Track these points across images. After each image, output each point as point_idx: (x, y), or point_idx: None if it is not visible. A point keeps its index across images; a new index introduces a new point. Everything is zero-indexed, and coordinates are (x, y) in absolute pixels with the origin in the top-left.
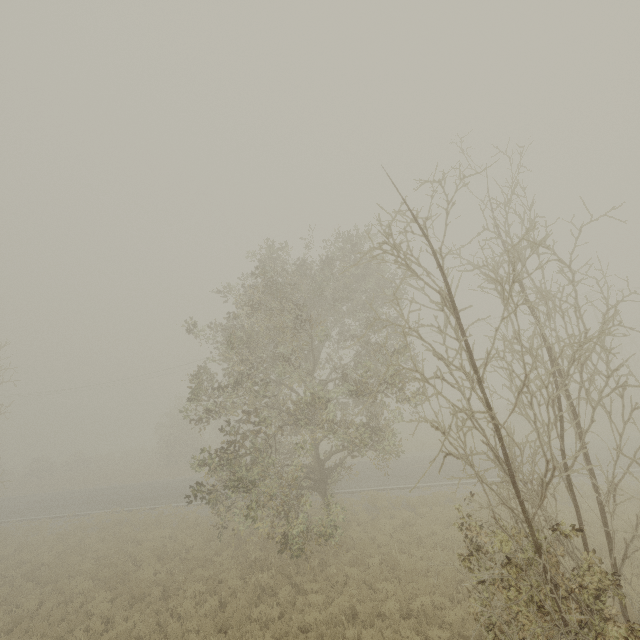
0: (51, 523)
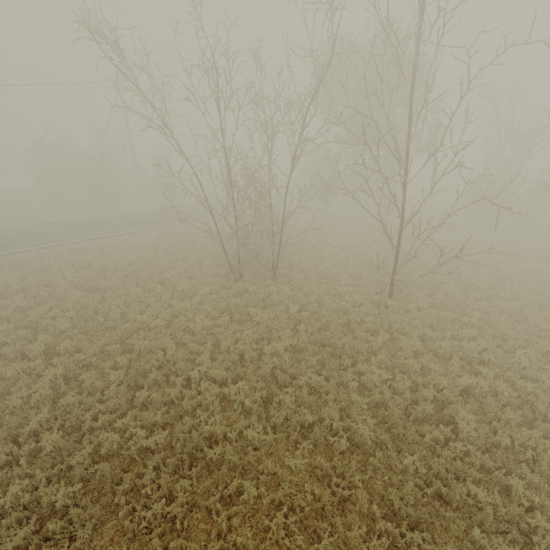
0: (104, 242)
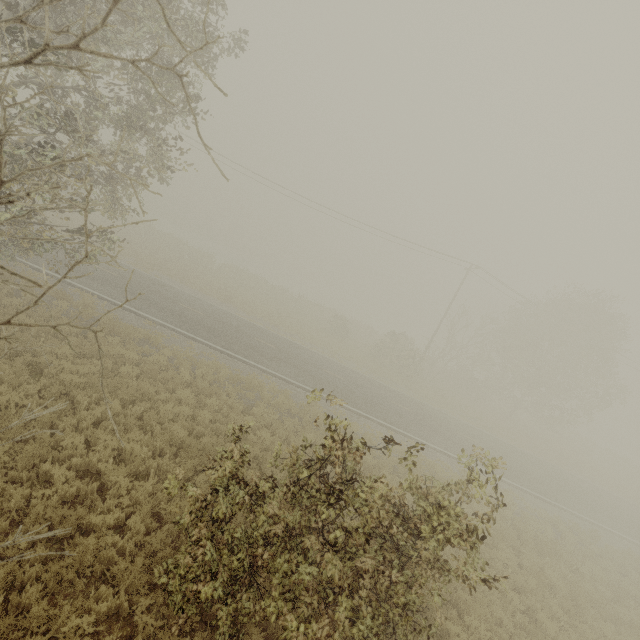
0: None
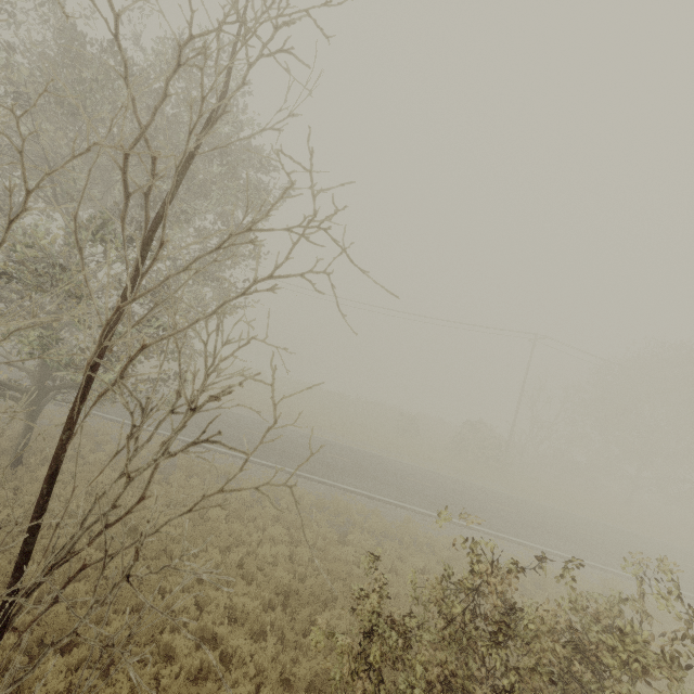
0: None
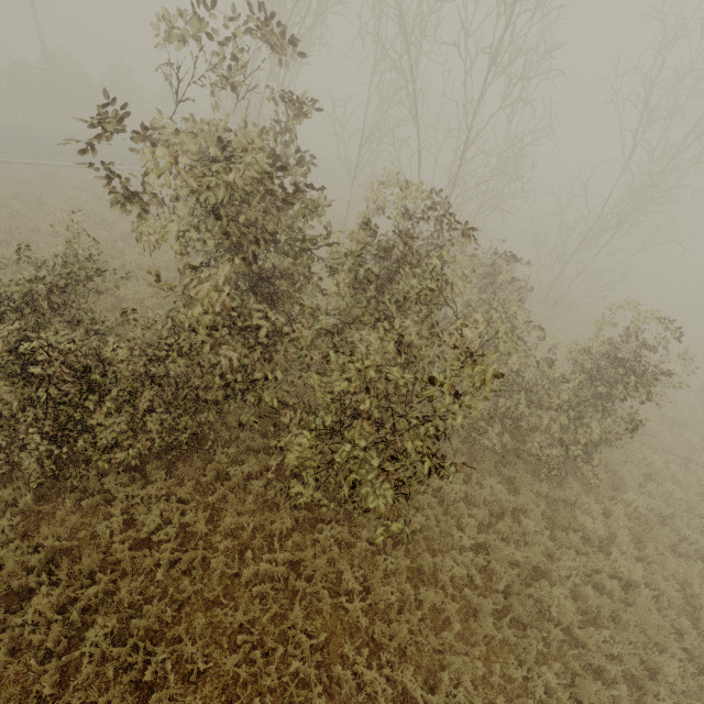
0: None
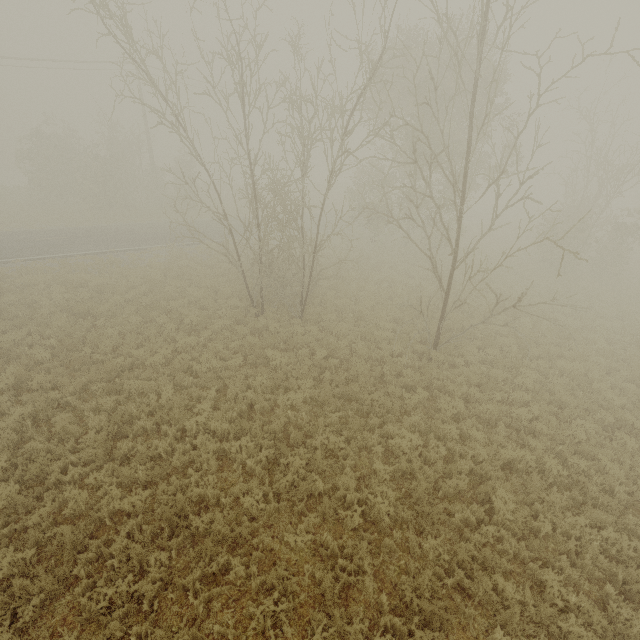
0: (105, 258)
